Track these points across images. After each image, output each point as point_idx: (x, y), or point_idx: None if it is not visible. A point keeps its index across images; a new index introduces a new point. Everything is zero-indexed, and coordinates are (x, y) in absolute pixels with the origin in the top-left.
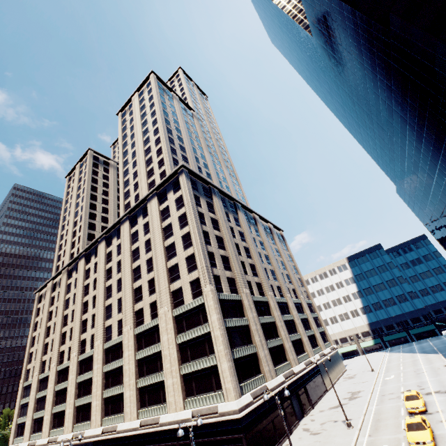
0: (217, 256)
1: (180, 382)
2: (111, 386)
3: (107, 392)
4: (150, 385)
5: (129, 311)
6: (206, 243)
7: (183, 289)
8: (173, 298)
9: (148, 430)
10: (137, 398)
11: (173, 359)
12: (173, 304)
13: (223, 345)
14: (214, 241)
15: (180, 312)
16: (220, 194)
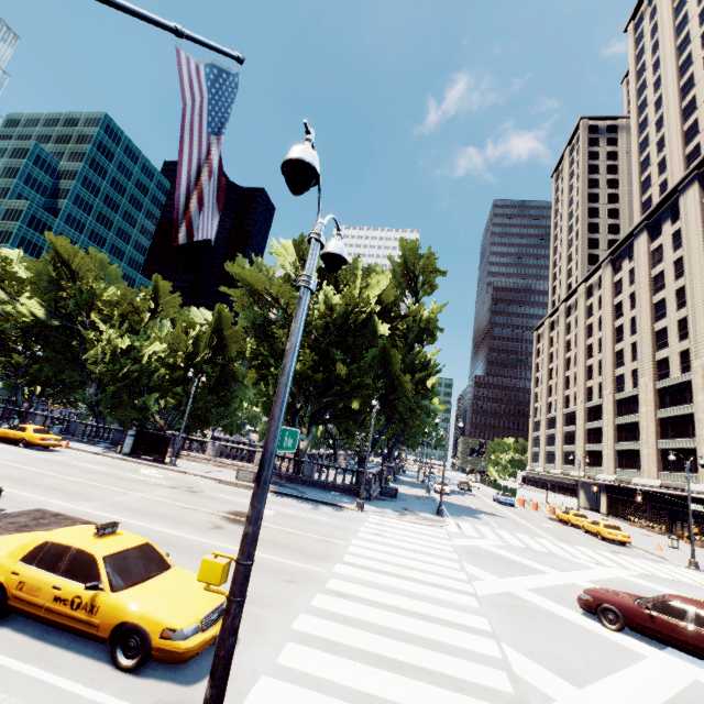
0: None
1: None
2: (624, 440)
3: (620, 445)
4: (675, 450)
5: (647, 359)
6: None
7: None
8: None
9: (669, 491)
10: (657, 459)
11: None
12: None
13: None
14: None
15: None
16: None
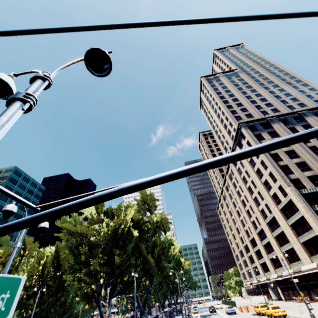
0: (290, 165)
1: (302, 247)
2: (270, 252)
3: (269, 256)
4: (288, 250)
5: (257, 211)
6: (277, 161)
7: (276, 193)
8: (274, 200)
9: (297, 274)
10: (285, 258)
11: (291, 234)
12: (276, 203)
13: (314, 222)
14: (284, 156)
15: (281, 207)
16: (279, 117)
